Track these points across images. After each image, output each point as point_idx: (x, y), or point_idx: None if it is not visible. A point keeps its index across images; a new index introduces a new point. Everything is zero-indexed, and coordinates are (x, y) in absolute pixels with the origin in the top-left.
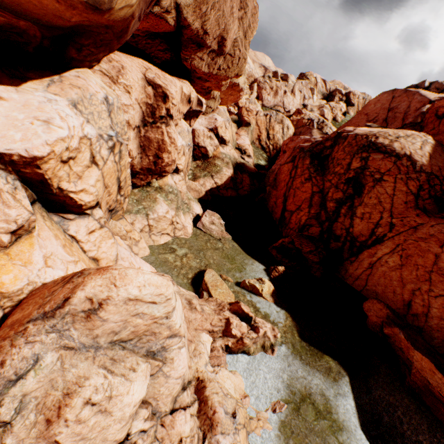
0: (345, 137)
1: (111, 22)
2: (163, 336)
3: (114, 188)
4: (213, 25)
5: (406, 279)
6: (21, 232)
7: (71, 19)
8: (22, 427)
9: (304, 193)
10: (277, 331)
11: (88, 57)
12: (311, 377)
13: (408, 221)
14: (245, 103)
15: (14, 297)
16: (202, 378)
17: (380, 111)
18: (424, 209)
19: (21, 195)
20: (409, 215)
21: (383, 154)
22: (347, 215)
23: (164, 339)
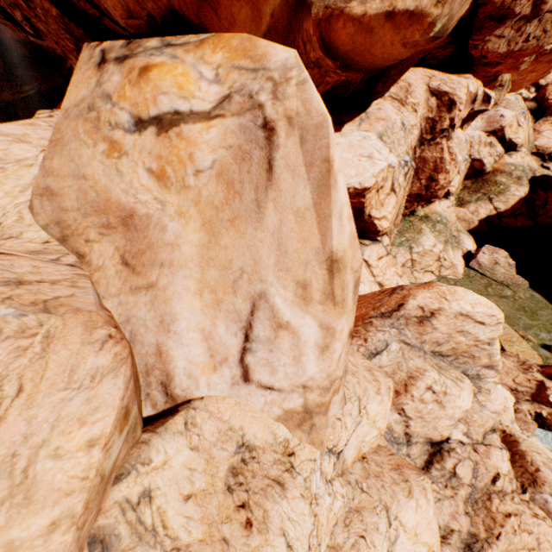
0: None
1: (436, 45)
2: (479, 363)
3: (394, 216)
4: None
5: None
6: None
7: (403, 57)
8: None
9: None
10: None
11: (388, 87)
12: None
13: None
14: None
15: None
16: (510, 433)
17: None
18: None
19: None
20: None
21: None
22: None
23: (479, 367)
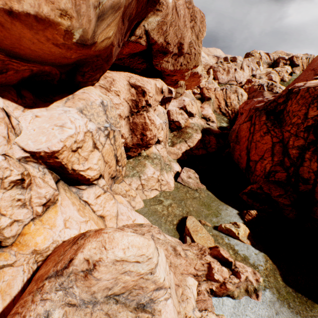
0: (296, 92)
1: (97, 52)
2: (150, 289)
3: (113, 162)
4: (172, 37)
5: None
6: (49, 203)
7: (71, 57)
8: None
9: (265, 144)
10: (259, 276)
11: (89, 79)
12: None
13: None
14: (205, 84)
15: (43, 253)
16: None
17: None
18: None
19: (48, 178)
20: None
21: None
22: (312, 159)
23: (151, 292)
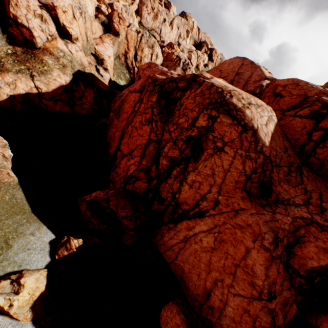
0: (200, 83)
1: None
2: None
3: None
4: None
5: (214, 266)
6: None
7: None
8: None
9: (141, 137)
10: None
11: None
12: None
13: (233, 202)
14: (122, 10)
15: None
16: None
17: (231, 72)
18: (249, 191)
19: None
20: (236, 196)
21: (232, 119)
22: (178, 178)
23: None
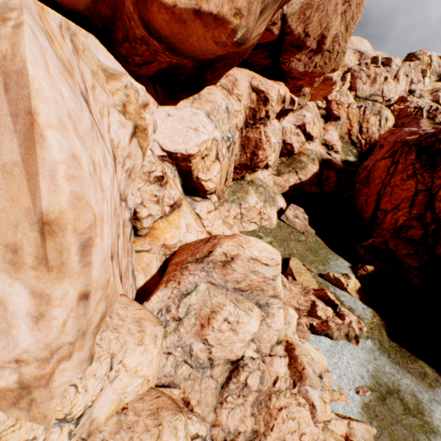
0: None
1: (244, 50)
2: (268, 294)
3: (223, 179)
4: (315, 26)
5: None
6: (175, 206)
7: (219, 54)
8: (188, 324)
9: (405, 191)
10: (363, 325)
11: (216, 77)
12: (400, 375)
13: None
14: (335, 96)
15: (171, 249)
16: (291, 342)
17: None
18: None
19: (177, 181)
20: None
21: None
22: None
23: (268, 297)
